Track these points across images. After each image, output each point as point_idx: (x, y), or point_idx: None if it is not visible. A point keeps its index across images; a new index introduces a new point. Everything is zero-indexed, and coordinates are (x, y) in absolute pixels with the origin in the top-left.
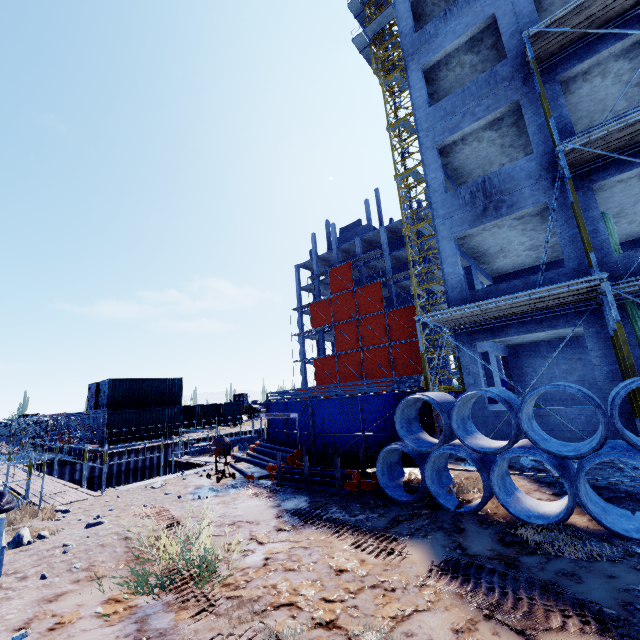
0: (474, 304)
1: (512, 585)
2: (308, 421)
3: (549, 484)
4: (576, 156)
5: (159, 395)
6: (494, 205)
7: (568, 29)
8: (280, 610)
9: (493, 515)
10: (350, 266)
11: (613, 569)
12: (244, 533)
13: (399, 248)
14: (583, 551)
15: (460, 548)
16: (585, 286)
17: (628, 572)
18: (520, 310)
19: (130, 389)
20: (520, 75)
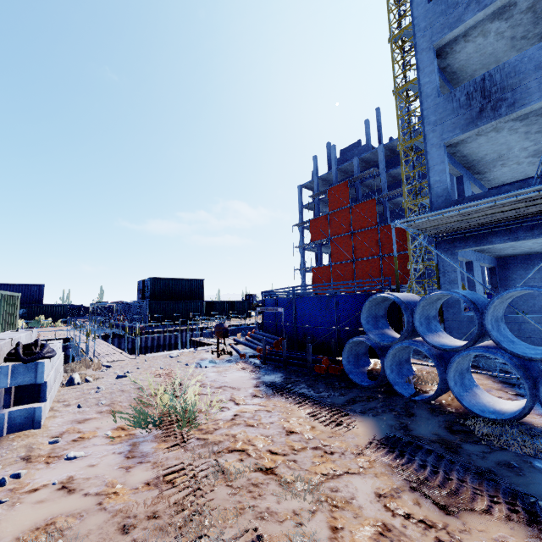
0: (453, 208)
1: (446, 466)
2: (292, 315)
3: (514, 385)
4: None
5: (187, 291)
6: (492, 105)
7: None
8: (233, 453)
9: (446, 406)
10: (347, 185)
11: None
12: (226, 395)
13: (396, 166)
14: (533, 448)
15: (405, 429)
16: None
17: None
18: (508, 216)
19: (165, 286)
20: None
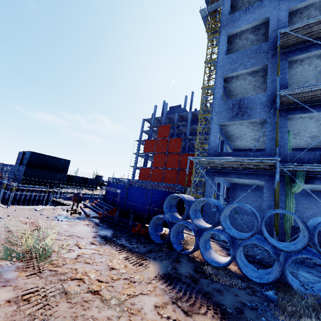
0: (217, 157)
1: (190, 290)
2: (125, 195)
3: (227, 249)
4: (285, 99)
5: (56, 166)
6: (242, 113)
7: (299, 35)
8: (74, 281)
9: (196, 257)
10: (169, 126)
11: (238, 292)
12: (73, 241)
13: (195, 124)
14: (229, 281)
15: (174, 269)
16: (269, 162)
17: (244, 294)
18: (238, 166)
19: (41, 159)
20: (272, 52)
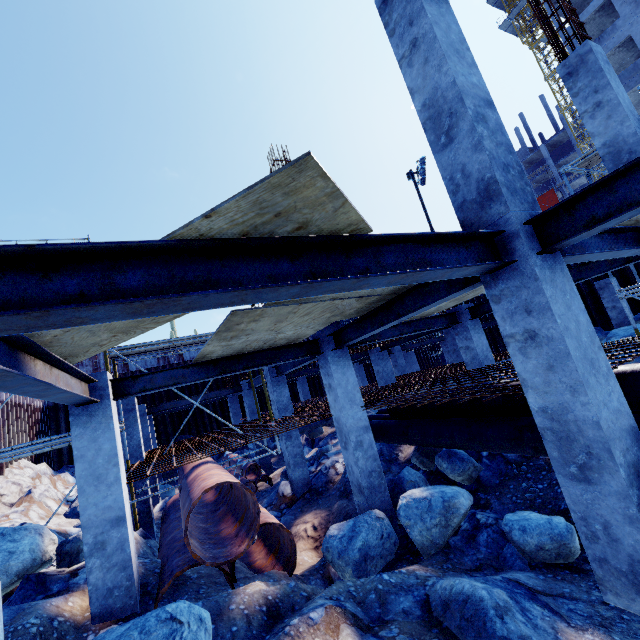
0: None
1: None
2: None
3: None
4: None
5: None
6: None
7: None
8: None
9: None
10: None
11: None
12: None
13: (560, 156)
14: None
15: None
16: None
17: None
18: None
19: None
20: None
